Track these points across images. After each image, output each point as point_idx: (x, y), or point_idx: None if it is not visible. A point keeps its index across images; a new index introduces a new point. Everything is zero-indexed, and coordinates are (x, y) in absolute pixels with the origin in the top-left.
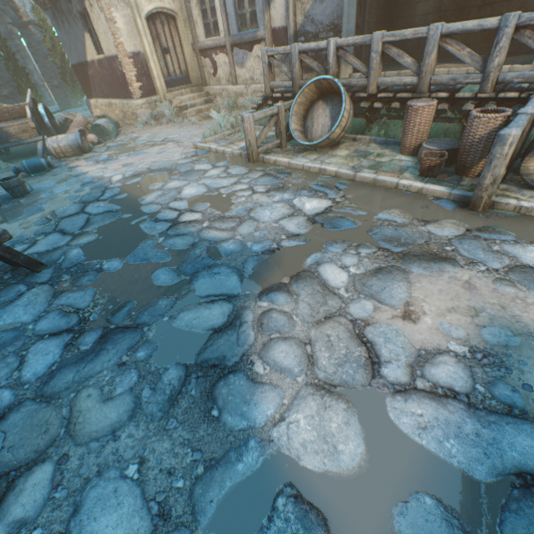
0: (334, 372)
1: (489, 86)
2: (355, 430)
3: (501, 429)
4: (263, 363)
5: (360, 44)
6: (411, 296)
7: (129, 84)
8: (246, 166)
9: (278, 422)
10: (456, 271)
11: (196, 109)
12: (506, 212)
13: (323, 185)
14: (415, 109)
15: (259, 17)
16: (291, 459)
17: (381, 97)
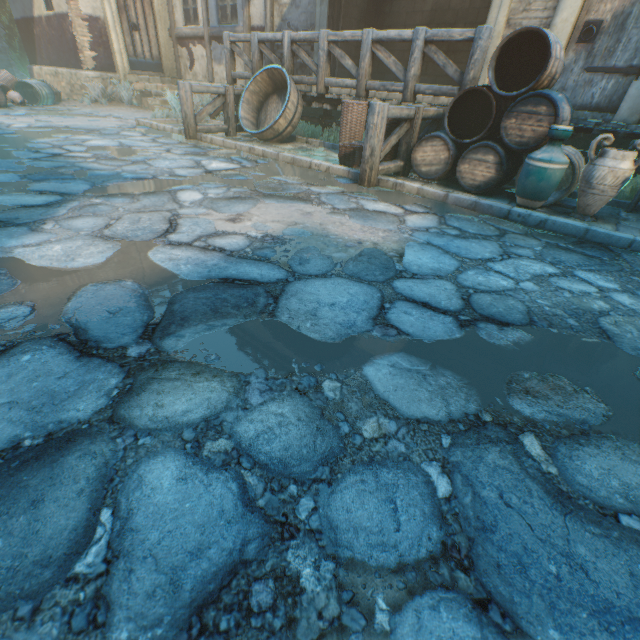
0: (123, 233)
1: (409, 95)
2: (105, 255)
3: (240, 264)
4: (56, 225)
5: (310, 40)
6: (250, 213)
7: (80, 51)
8: (180, 140)
9: (31, 247)
10: (307, 208)
11: (162, 99)
12: (388, 189)
13: (244, 158)
14: (347, 106)
15: (239, 12)
16: (21, 260)
17: (331, 100)
